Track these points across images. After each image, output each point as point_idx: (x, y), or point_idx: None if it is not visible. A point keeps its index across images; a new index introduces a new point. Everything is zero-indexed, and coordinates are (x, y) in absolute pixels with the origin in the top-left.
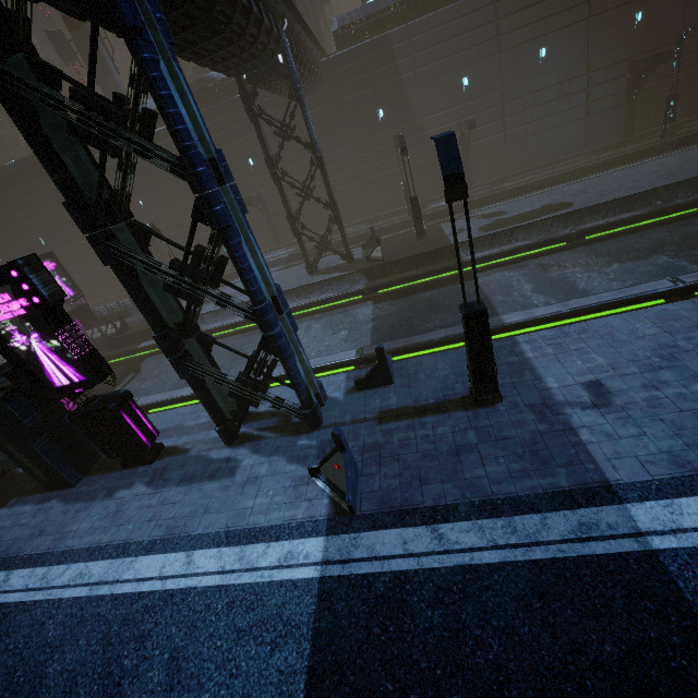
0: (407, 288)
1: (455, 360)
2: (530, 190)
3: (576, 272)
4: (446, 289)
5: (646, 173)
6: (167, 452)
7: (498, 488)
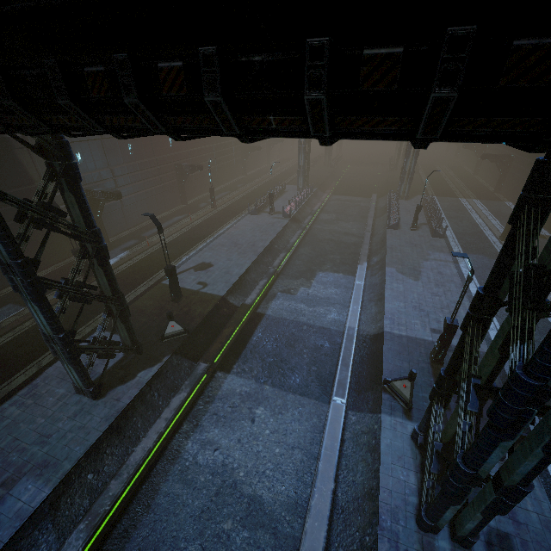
0: (232, 343)
1: (395, 356)
2: (191, 244)
3: (305, 289)
4: (262, 329)
5: (250, 231)
6: None
7: (496, 380)
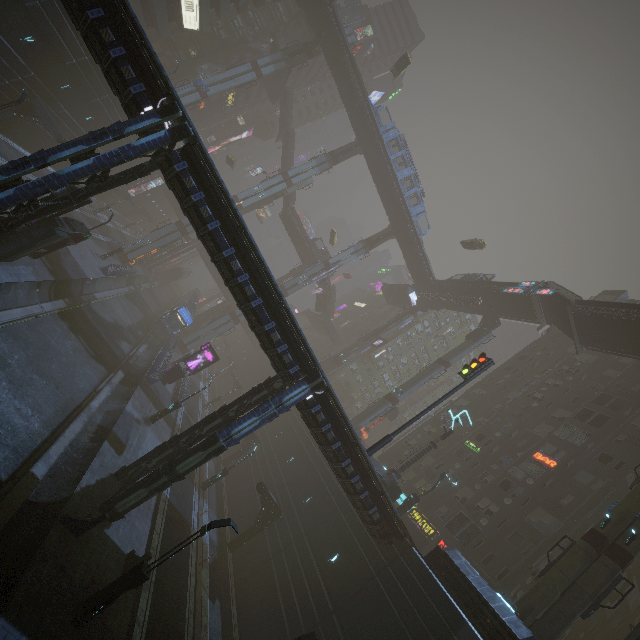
0: None
1: None
2: None
3: None
4: None
5: None
6: None
7: None
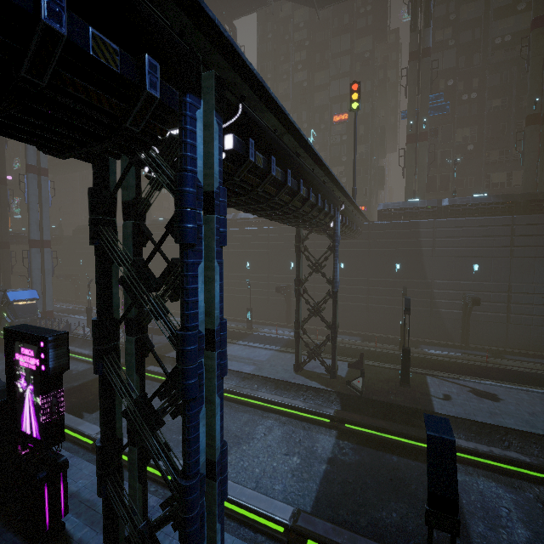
0: (375, 437)
1: None
2: (531, 382)
3: None
4: (416, 465)
5: None
6: (60, 540)
7: None
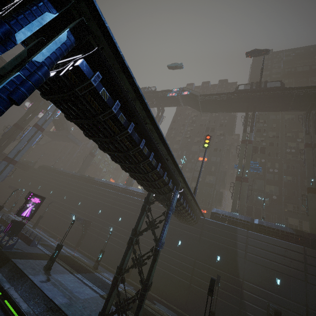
0: None
1: None
2: None
3: None
4: None
5: None
6: None
7: None
